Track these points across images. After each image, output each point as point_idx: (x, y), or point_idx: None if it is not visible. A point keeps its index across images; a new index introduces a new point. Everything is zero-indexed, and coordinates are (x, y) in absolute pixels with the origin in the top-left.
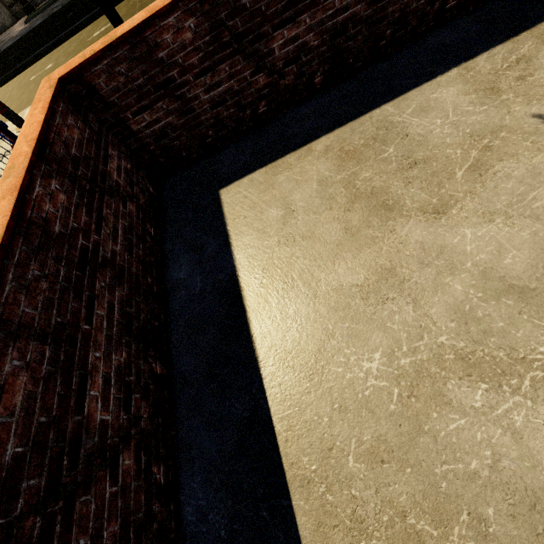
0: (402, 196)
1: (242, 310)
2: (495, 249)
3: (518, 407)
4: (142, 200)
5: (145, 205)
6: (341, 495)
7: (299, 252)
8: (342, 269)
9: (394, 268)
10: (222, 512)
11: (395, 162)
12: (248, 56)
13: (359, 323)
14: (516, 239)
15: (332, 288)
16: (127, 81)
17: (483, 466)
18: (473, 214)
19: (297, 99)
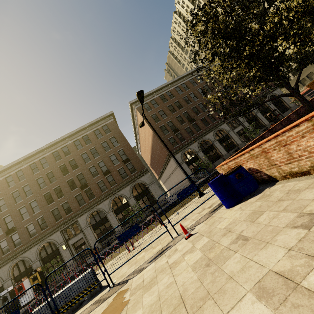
0: None
1: None
2: None
3: None
4: None
5: None
6: None
7: None
8: None
9: None
10: None
11: None
12: None
13: None
14: None
15: None
16: None
17: None
18: None
19: None
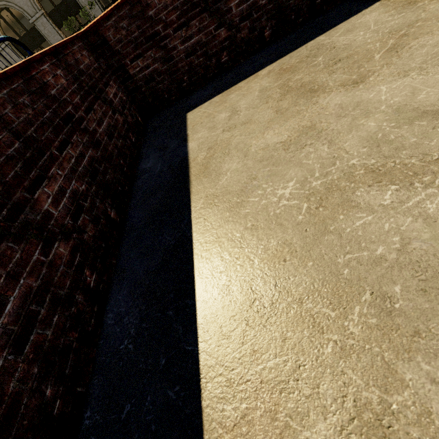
0: (326, 81)
1: (186, 176)
2: (409, 92)
3: (432, 197)
4: (130, 119)
5: (132, 123)
6: (241, 291)
7: (237, 133)
8: (270, 135)
9: (314, 125)
10: (136, 315)
11: (323, 64)
12: (212, 14)
13: (278, 166)
14: (430, 81)
15: (259, 148)
16: (128, 34)
17: (390, 250)
18: (389, 76)
19: (251, 51)
